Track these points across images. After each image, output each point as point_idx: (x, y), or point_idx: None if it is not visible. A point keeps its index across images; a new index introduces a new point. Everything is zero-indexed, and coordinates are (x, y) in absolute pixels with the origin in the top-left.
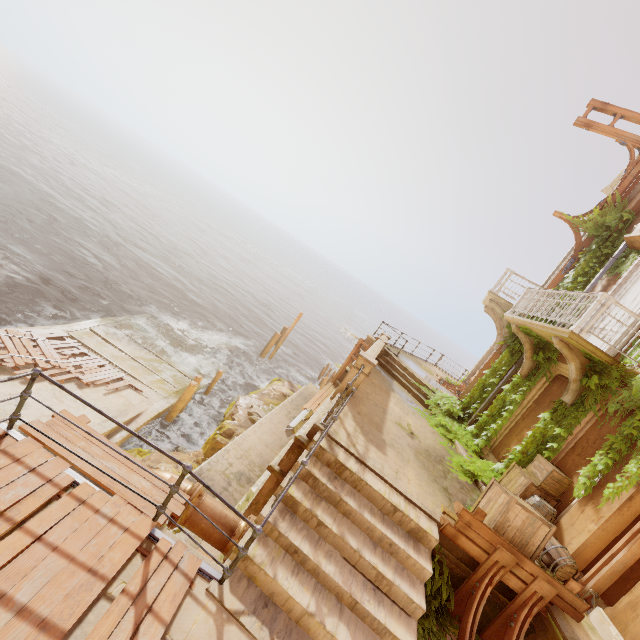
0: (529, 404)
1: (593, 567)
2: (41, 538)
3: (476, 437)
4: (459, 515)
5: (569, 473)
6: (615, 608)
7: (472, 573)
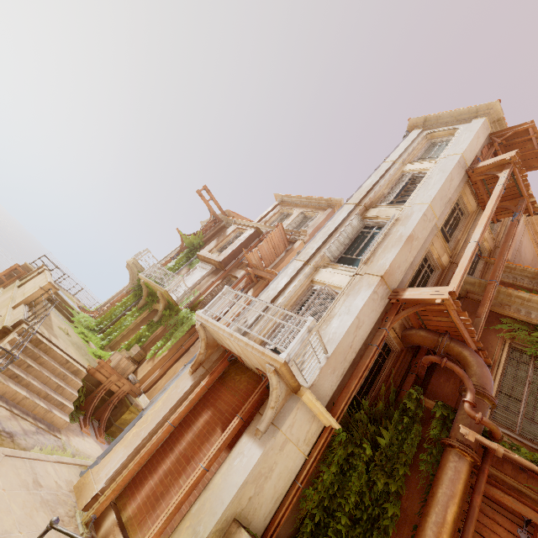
0: (138, 322)
1: (146, 382)
2: None
3: (103, 340)
4: (99, 363)
5: (147, 351)
6: (149, 392)
7: (97, 388)
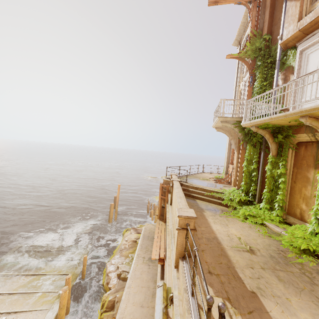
0: (291, 171)
1: None
2: None
3: (271, 210)
4: None
5: None
6: None
7: None
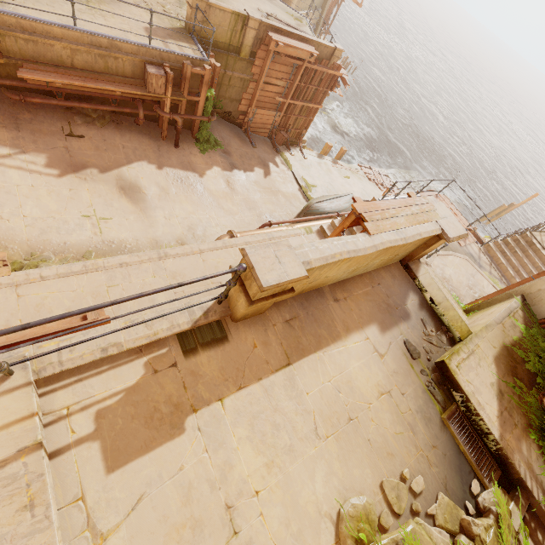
0: None
1: None
2: None
3: None
4: None
5: None
6: None
7: None
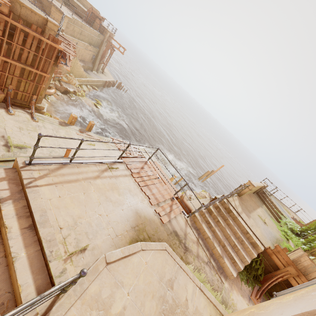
0: None
1: None
2: (154, 184)
3: (304, 244)
4: (275, 246)
5: None
6: None
7: (275, 271)
